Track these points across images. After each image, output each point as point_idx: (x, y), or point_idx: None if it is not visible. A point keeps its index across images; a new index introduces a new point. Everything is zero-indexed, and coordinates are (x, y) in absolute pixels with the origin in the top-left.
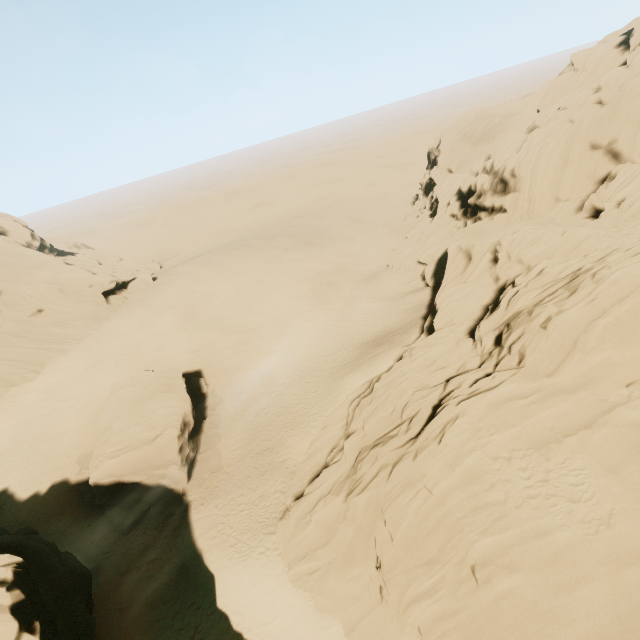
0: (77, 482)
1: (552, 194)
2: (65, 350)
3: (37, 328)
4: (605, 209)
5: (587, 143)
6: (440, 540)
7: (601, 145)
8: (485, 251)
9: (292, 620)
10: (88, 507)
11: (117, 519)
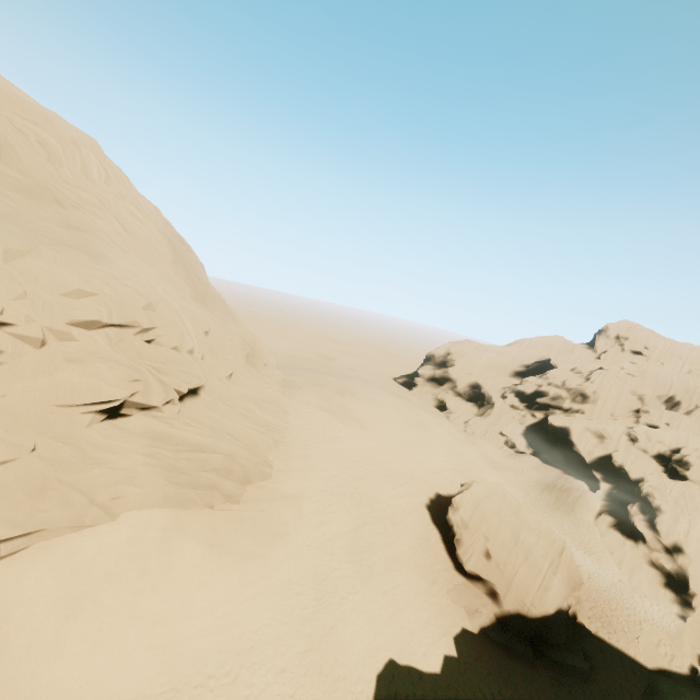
0: (479, 630)
1: (611, 411)
2: (279, 441)
3: (235, 398)
4: (663, 426)
5: (630, 391)
6: None
7: (637, 394)
8: (620, 434)
9: None
10: (526, 661)
11: (580, 663)
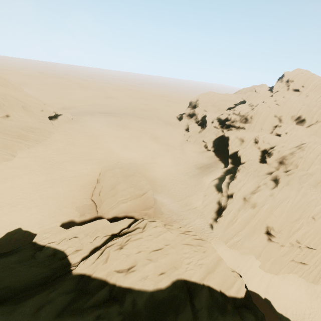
0: (81, 221)
1: (260, 127)
2: (30, 145)
3: (6, 127)
4: (283, 134)
5: (274, 114)
6: (300, 212)
7: (277, 116)
8: (251, 139)
9: (234, 260)
10: None
11: None
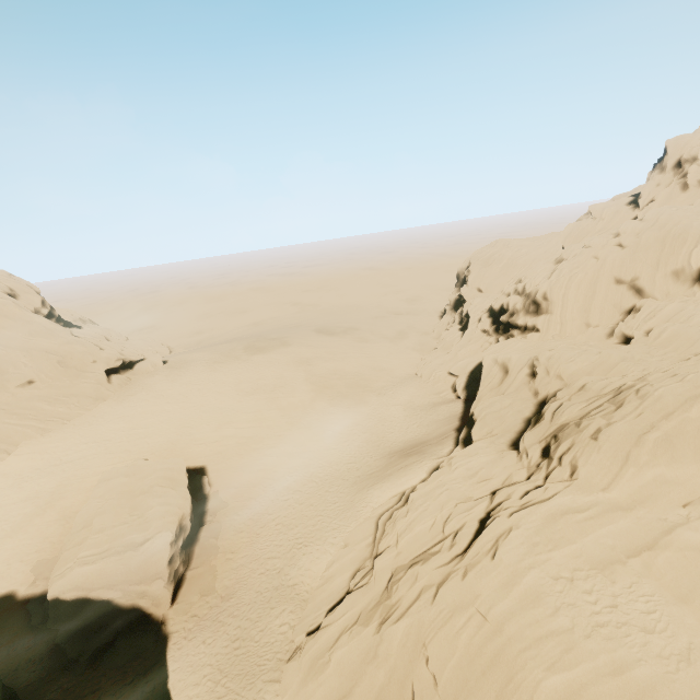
0: (26, 597)
1: (582, 319)
2: (48, 429)
3: (21, 401)
4: (635, 336)
5: (612, 277)
6: (498, 681)
7: (625, 280)
8: (522, 365)
9: None
10: (34, 633)
11: (71, 652)
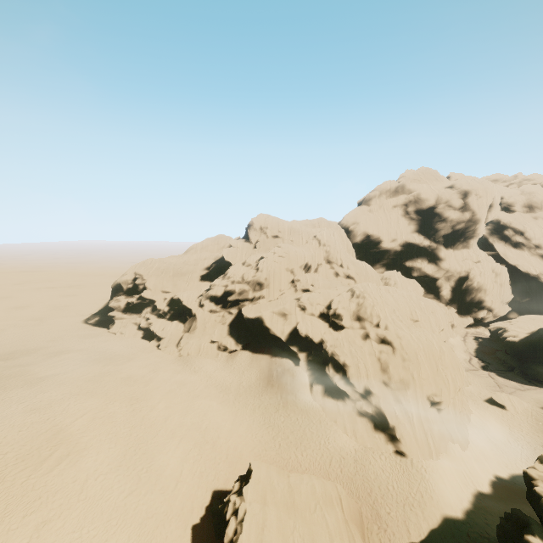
0: None
1: (279, 288)
2: None
3: None
4: (311, 288)
5: (285, 269)
6: (433, 359)
7: (289, 270)
8: (295, 307)
9: (454, 469)
10: None
11: None
